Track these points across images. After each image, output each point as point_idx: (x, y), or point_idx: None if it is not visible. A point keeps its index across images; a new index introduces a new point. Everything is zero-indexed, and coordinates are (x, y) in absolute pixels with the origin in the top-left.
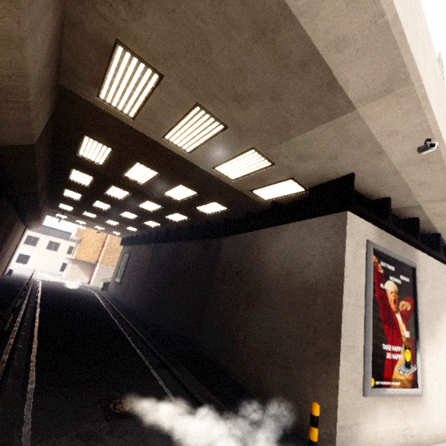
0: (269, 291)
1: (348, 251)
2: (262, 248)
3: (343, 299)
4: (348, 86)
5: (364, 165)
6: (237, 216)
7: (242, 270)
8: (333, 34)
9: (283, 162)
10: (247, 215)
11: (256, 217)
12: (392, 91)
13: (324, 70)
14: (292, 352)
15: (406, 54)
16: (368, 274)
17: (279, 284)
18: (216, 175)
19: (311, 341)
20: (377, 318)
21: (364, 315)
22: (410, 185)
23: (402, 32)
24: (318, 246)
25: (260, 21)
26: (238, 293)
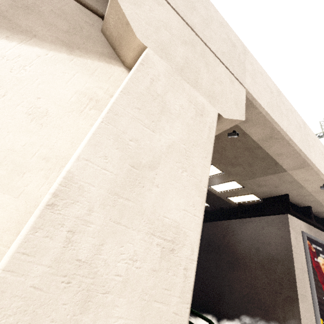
0: (244, 259)
1: (292, 237)
2: (235, 231)
3: (294, 265)
4: (283, 165)
5: (293, 191)
6: (213, 209)
7: (221, 245)
8: (276, 152)
9: (249, 187)
10: (221, 210)
11: (227, 211)
12: (303, 168)
13: (272, 160)
14: (267, 299)
15: (306, 159)
16: (306, 251)
17: (251, 255)
18: (209, 189)
19: (278, 291)
20: (316, 280)
21: (308, 276)
22: (321, 201)
23: (303, 153)
24: (273, 233)
25: (248, 147)
26: (221, 261)
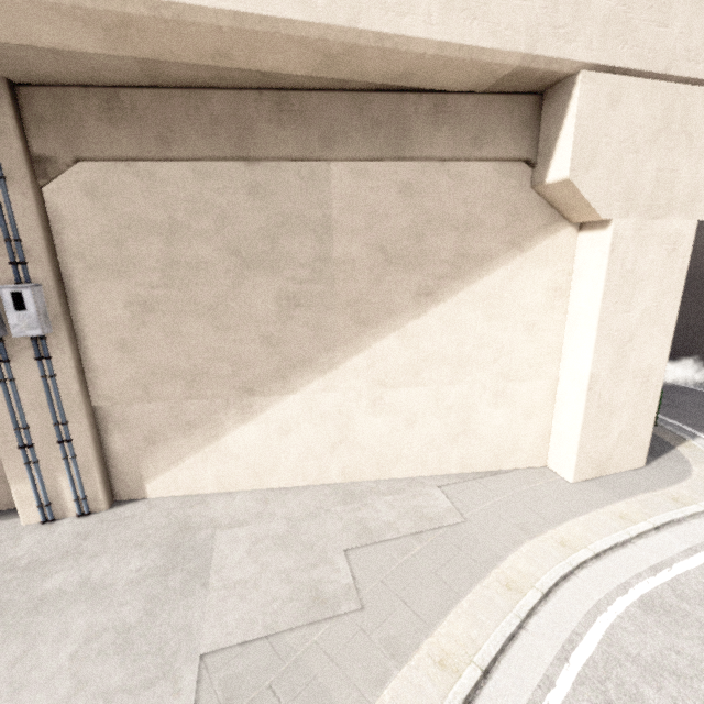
0: (701, 280)
1: None
2: None
3: None
4: None
5: None
6: None
7: None
8: None
9: None
10: None
11: None
12: None
13: None
14: None
15: None
16: None
17: None
18: None
19: None
20: None
21: None
22: None
23: None
24: None
25: None
26: None
